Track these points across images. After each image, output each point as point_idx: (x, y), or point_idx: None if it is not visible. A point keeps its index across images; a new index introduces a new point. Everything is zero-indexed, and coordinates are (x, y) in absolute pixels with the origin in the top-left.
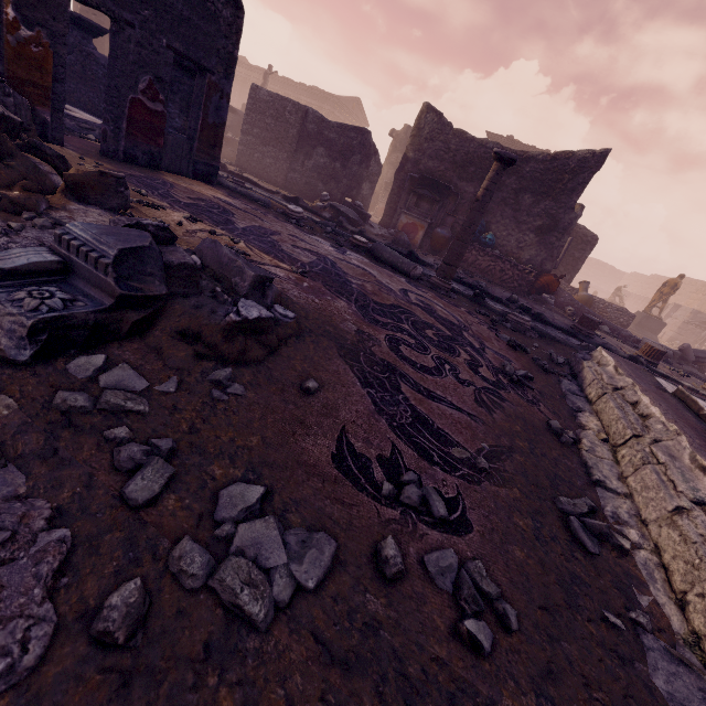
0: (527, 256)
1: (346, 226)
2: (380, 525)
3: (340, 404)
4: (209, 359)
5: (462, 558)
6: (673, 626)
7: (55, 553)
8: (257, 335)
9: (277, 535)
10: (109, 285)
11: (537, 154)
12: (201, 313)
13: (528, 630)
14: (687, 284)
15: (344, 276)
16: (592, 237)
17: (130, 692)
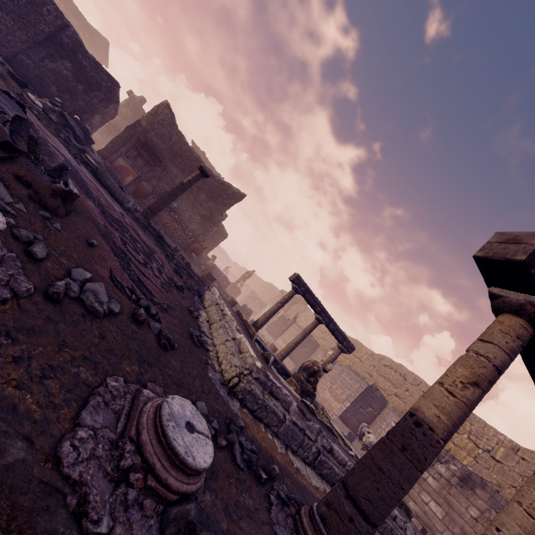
0: (192, 228)
1: (71, 138)
2: (132, 308)
3: (107, 258)
4: (35, 201)
5: (160, 329)
6: (216, 369)
7: (18, 260)
8: (64, 202)
9: (105, 291)
10: (4, 132)
11: (216, 176)
12: (35, 172)
13: (179, 352)
14: (255, 277)
15: (87, 184)
16: (226, 234)
17: (65, 315)
